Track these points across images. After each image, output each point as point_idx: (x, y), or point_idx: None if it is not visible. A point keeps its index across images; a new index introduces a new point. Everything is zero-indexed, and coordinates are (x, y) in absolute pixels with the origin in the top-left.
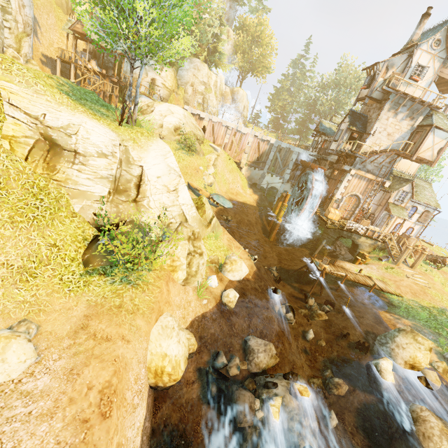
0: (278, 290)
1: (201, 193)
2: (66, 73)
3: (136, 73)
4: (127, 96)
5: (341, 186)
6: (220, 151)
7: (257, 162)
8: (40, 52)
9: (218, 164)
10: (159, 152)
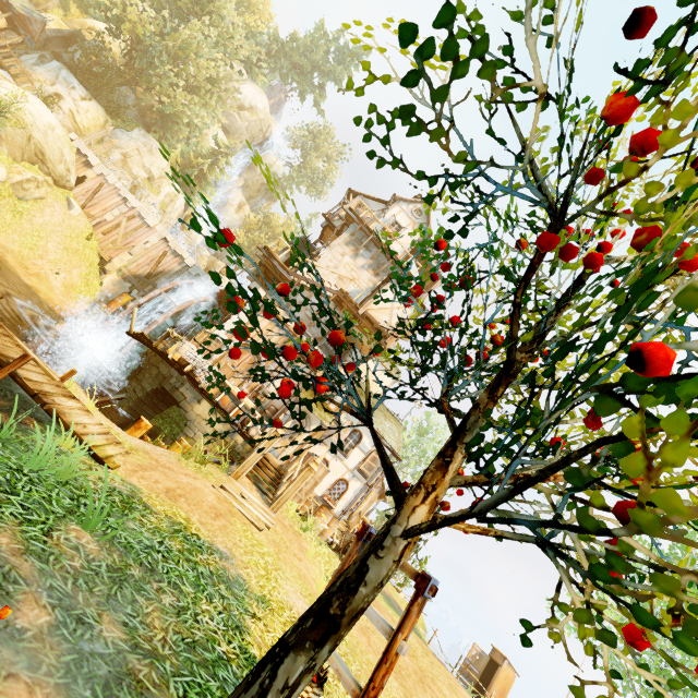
0: None
1: None
2: None
3: (37, 71)
4: None
5: (234, 317)
6: (78, 214)
7: (143, 280)
8: None
9: (48, 213)
10: None
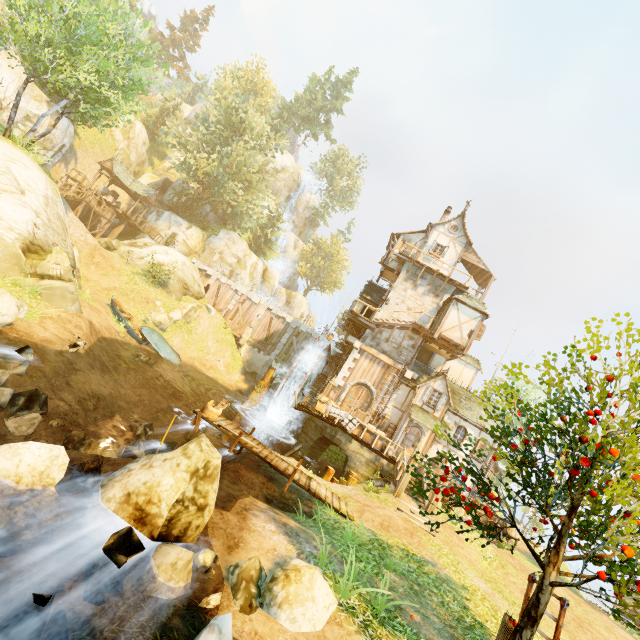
0: (30, 349)
1: (124, 315)
2: (84, 208)
3: (159, 224)
4: (40, 136)
5: (344, 366)
6: (215, 314)
7: (264, 343)
8: (61, 177)
9: (202, 323)
10: (3, 151)
